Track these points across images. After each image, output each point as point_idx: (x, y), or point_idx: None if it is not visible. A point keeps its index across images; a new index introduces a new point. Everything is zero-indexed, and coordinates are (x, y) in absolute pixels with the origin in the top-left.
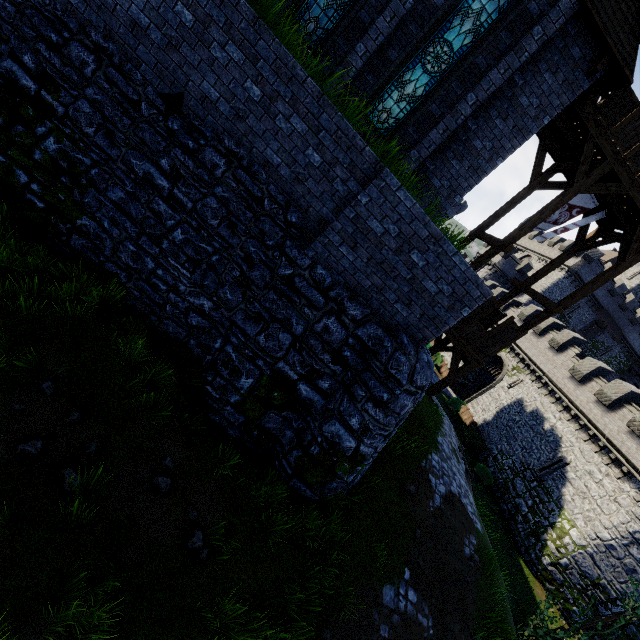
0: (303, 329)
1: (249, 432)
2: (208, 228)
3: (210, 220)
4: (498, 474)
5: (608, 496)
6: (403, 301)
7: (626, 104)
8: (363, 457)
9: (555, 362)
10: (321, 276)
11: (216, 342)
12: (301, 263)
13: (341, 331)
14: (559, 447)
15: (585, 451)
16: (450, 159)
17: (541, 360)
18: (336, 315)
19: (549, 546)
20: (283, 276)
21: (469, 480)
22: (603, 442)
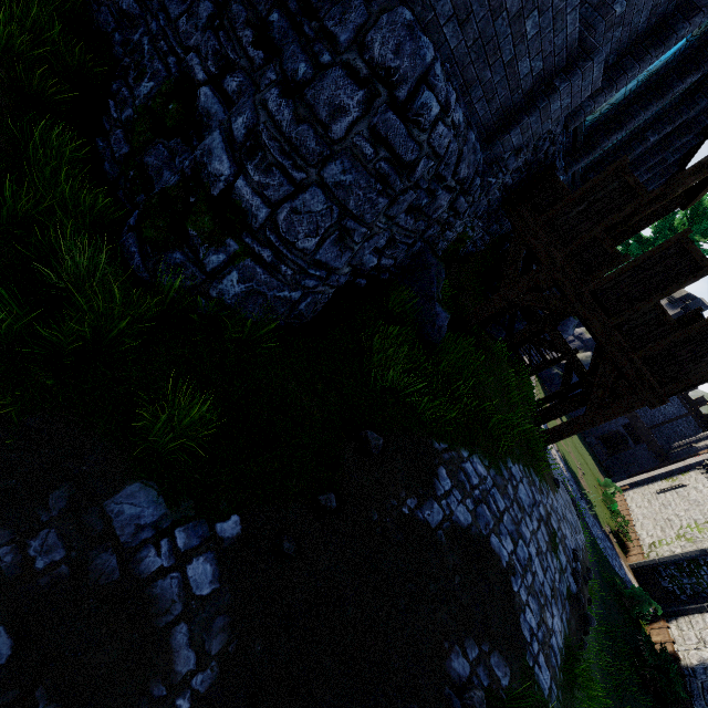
0: None
1: (126, 171)
2: None
3: None
4: None
5: None
6: None
7: None
8: (246, 223)
9: None
10: None
11: (137, 33)
12: None
13: None
14: None
15: None
16: None
17: None
18: None
19: None
20: None
21: (577, 621)
22: None
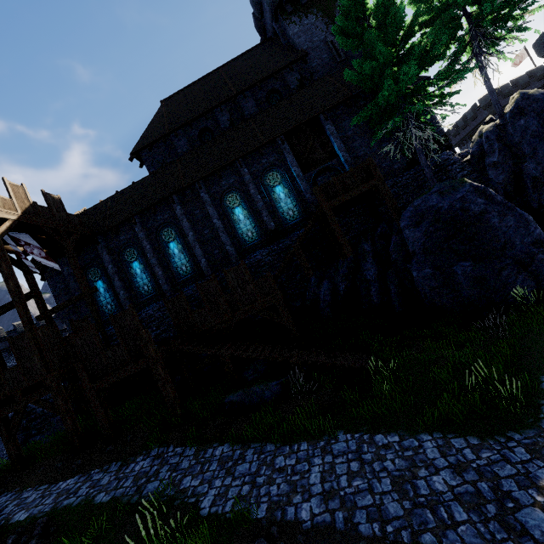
0: None
1: None
2: None
3: None
4: None
5: None
6: None
7: None
8: None
9: None
10: None
11: None
12: None
13: None
14: None
15: None
16: None
17: None
18: None
19: None
20: None
21: None
22: None
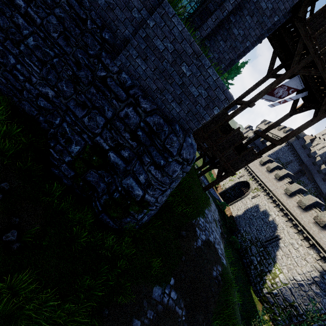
0: (112, 114)
1: (77, 182)
2: (51, 39)
3: (52, 33)
4: (243, 243)
5: (301, 257)
6: (177, 101)
7: (322, 20)
8: (148, 204)
9: (277, 185)
10: (124, 79)
11: (56, 120)
12: (111, 69)
13: (136, 117)
14: (276, 230)
15: (290, 232)
16: (219, 40)
17: (270, 184)
18: (133, 107)
19: (267, 283)
20: (99, 76)
21: (223, 238)
22: (300, 227)
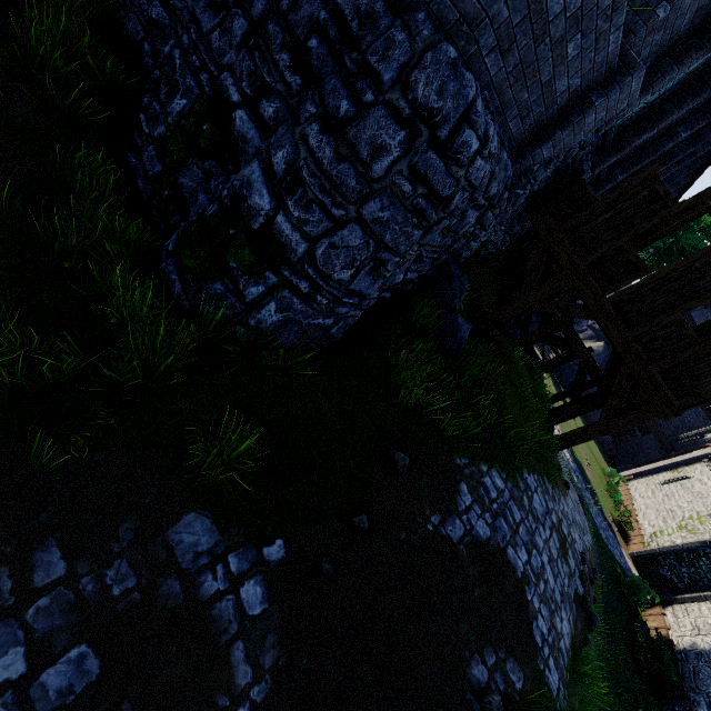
0: (264, 6)
1: (160, 190)
2: None
3: None
4: None
5: None
6: None
7: None
8: (284, 256)
9: None
10: None
11: (168, 45)
12: None
13: (314, 2)
14: None
15: None
16: None
17: None
18: None
19: None
20: None
21: (583, 621)
22: None
